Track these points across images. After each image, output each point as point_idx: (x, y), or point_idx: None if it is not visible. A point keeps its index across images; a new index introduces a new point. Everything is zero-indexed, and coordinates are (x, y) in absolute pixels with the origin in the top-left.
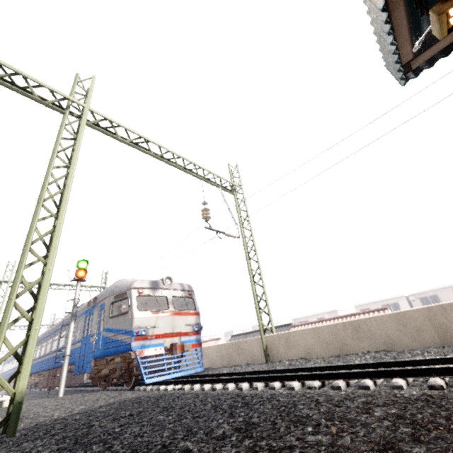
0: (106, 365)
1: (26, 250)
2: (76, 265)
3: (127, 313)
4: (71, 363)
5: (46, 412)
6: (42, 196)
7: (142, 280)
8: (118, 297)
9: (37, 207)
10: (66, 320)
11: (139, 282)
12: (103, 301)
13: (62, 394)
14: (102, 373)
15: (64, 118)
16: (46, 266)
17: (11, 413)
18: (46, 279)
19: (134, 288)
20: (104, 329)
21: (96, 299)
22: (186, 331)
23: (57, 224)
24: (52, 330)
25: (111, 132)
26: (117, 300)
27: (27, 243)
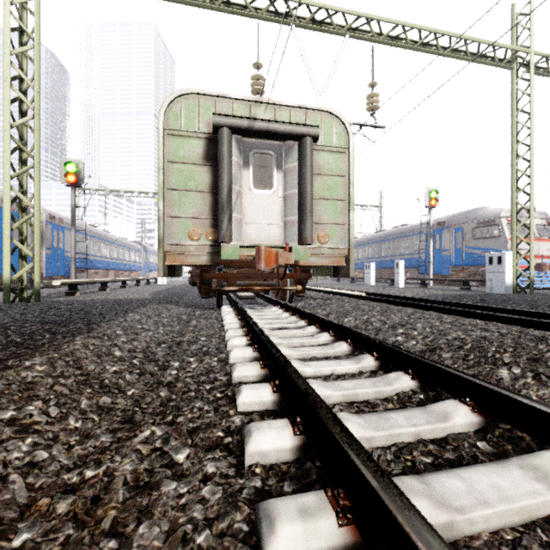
0: (455, 272)
1: (514, 201)
2: (428, 195)
3: (498, 237)
4: (412, 267)
5: (482, 290)
6: (514, 160)
7: (508, 210)
8: (482, 224)
9: (513, 169)
10: (389, 236)
11: (505, 212)
12: (459, 226)
13: (431, 285)
14: (459, 276)
15: (513, 75)
16: (530, 212)
17: (530, 284)
18: (531, 220)
19: (502, 217)
20: (466, 247)
21: (444, 223)
22: (547, 255)
23: (530, 181)
24: (363, 242)
25: (536, 66)
26: (481, 226)
27: (513, 197)
